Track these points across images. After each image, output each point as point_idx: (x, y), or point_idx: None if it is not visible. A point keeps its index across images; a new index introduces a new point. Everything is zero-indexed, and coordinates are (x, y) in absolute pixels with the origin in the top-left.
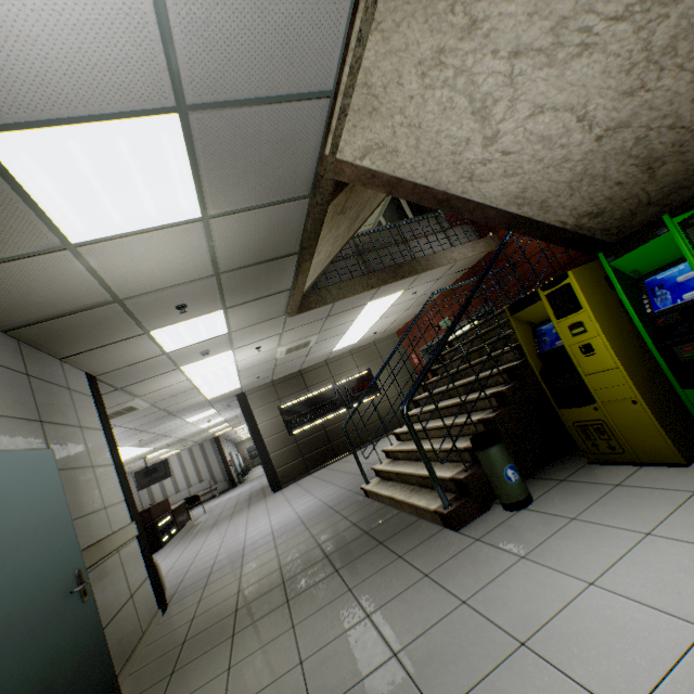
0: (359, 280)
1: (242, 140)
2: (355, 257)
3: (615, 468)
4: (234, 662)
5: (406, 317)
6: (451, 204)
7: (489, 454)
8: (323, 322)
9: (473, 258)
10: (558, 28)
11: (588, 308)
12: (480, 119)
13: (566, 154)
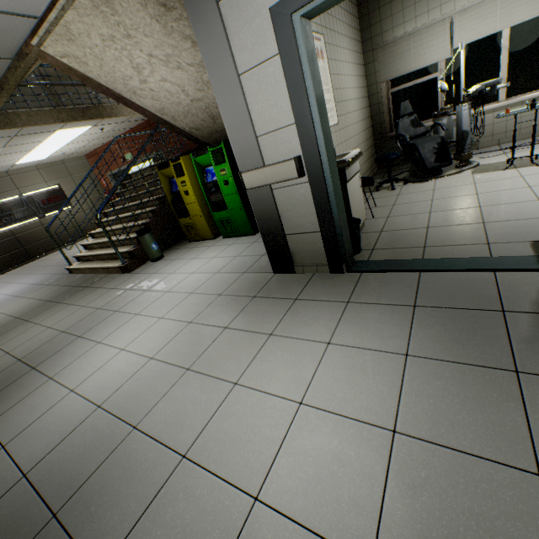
0: (50, 112)
1: None
2: (42, 87)
3: (196, 243)
4: (0, 345)
5: (94, 145)
6: (125, 101)
7: (145, 238)
8: (10, 139)
9: None
10: (168, 57)
11: (187, 176)
12: (137, 72)
13: (180, 101)
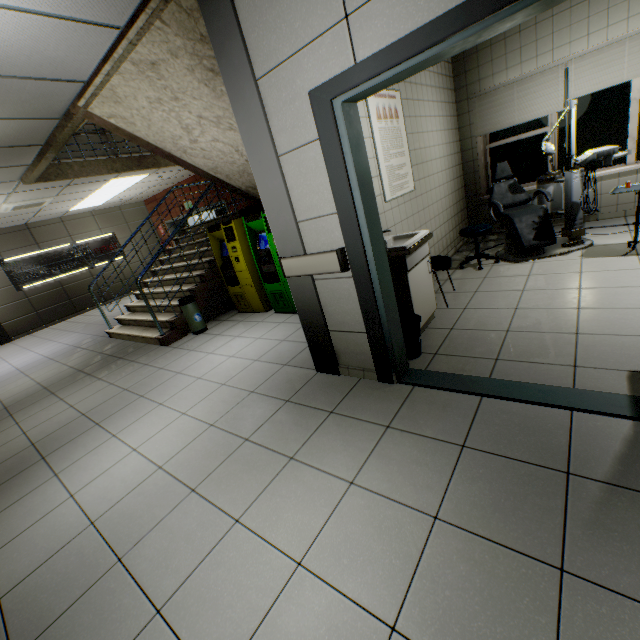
0: (104, 162)
1: (7, 90)
2: (99, 135)
3: (246, 315)
4: (21, 421)
5: (153, 191)
6: (175, 159)
7: (187, 308)
8: (62, 189)
9: None
10: (219, 118)
11: (238, 241)
12: (187, 132)
13: (234, 161)
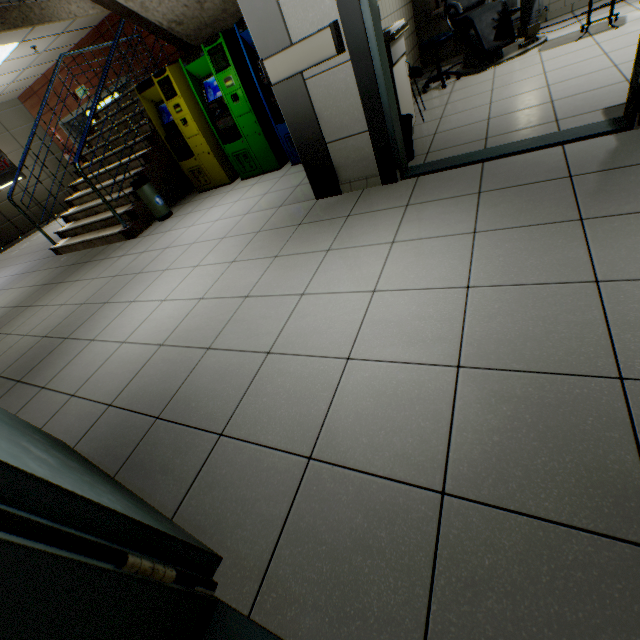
0: None
1: None
2: None
3: (209, 192)
4: (11, 332)
5: (28, 78)
6: None
7: (145, 191)
8: None
9: (96, 16)
10: None
11: (181, 96)
12: None
13: None
